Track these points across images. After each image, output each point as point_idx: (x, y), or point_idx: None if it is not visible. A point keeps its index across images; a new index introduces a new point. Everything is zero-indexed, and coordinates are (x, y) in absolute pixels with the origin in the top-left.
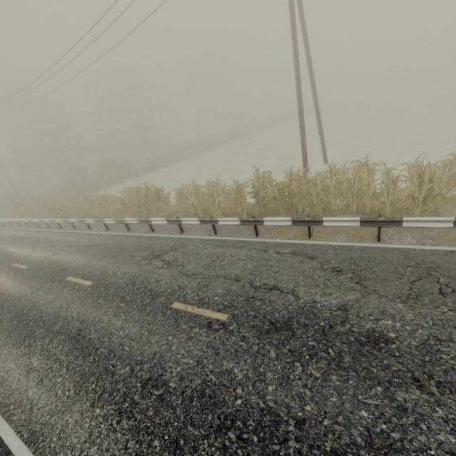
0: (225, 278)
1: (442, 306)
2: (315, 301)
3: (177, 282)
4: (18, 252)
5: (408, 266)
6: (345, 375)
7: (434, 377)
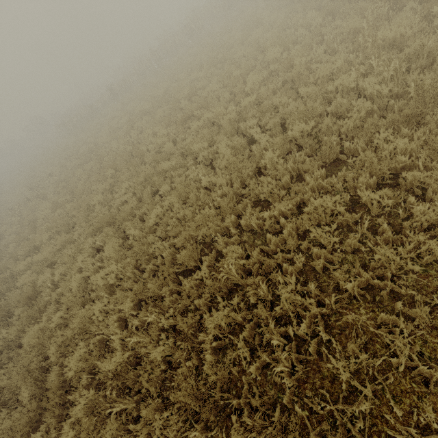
0: None
1: None
2: None
3: None
4: None
5: None
6: None
7: None
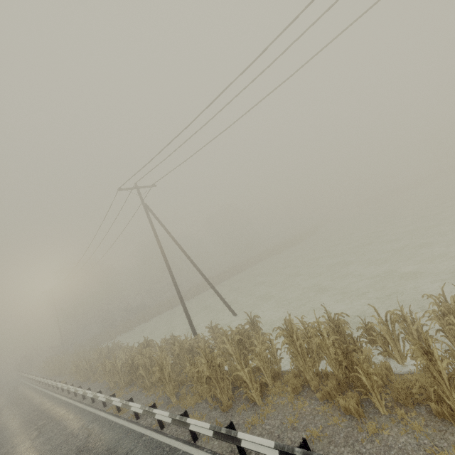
0: (37, 454)
1: None
2: None
3: None
4: (3, 414)
5: (108, 449)
6: None
7: None
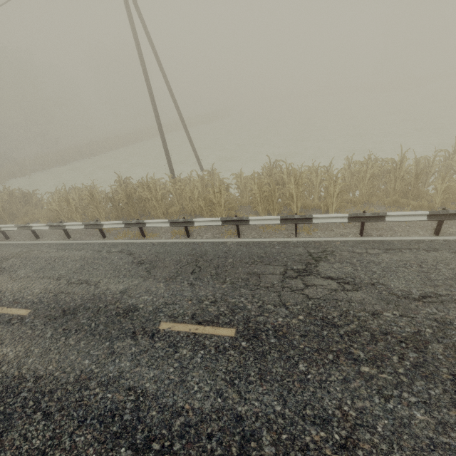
0: (48, 279)
1: (185, 281)
2: (108, 289)
3: (1, 287)
4: None
5: (189, 255)
6: (92, 339)
7: (146, 329)
